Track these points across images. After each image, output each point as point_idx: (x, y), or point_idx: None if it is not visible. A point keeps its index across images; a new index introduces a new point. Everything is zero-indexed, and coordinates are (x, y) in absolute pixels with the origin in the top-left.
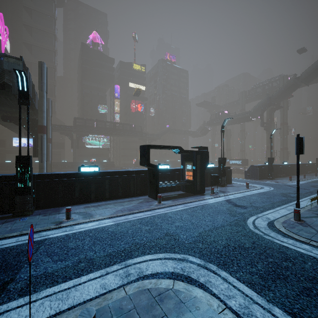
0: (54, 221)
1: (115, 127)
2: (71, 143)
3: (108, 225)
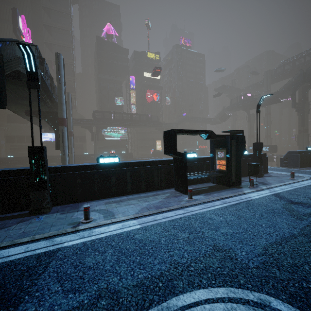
0: (72, 221)
1: (131, 118)
2: (92, 136)
3: (133, 230)
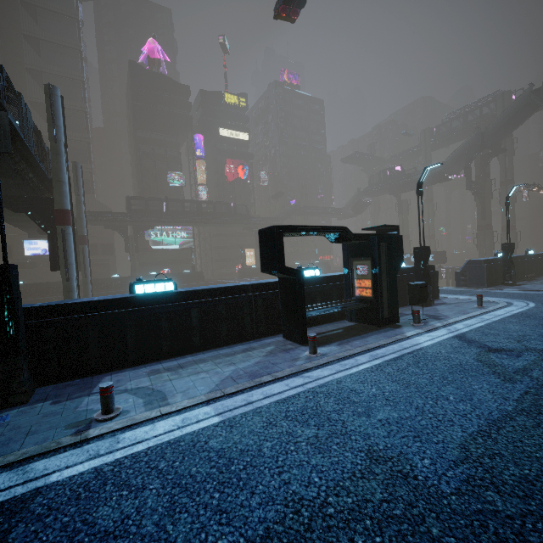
0: (75, 419)
1: (200, 210)
2: (126, 244)
3: (205, 429)
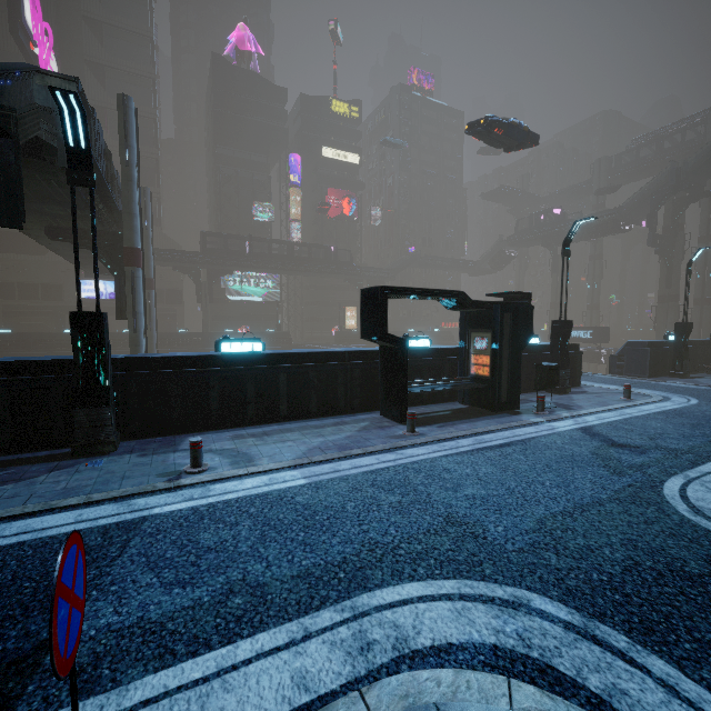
0: (165, 470)
1: (291, 253)
2: (197, 292)
3: (292, 488)
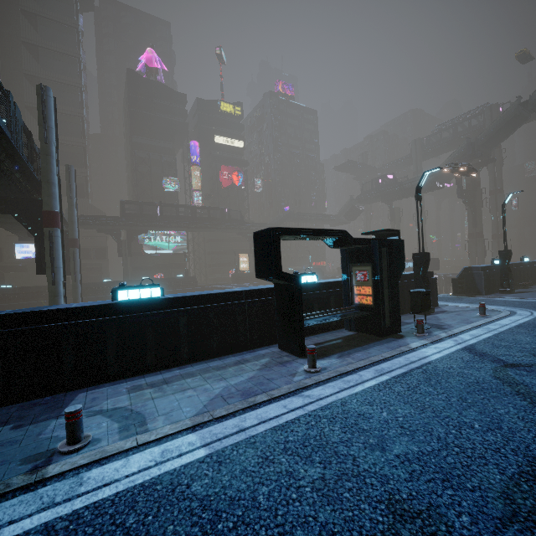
0: (34, 451)
1: (194, 215)
2: (119, 248)
3: (188, 466)
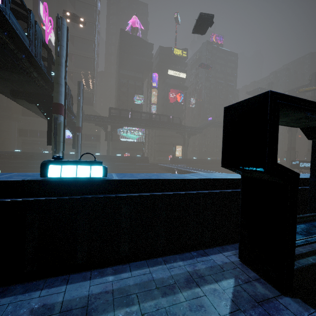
0: None
1: (150, 118)
2: (105, 135)
3: None
